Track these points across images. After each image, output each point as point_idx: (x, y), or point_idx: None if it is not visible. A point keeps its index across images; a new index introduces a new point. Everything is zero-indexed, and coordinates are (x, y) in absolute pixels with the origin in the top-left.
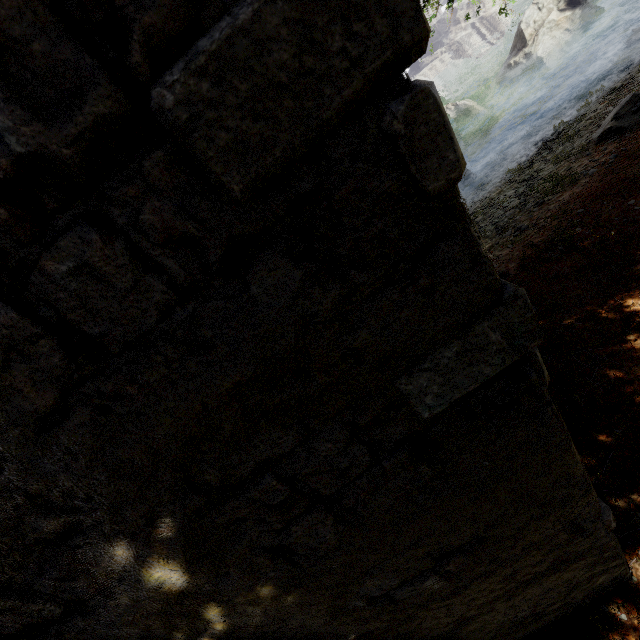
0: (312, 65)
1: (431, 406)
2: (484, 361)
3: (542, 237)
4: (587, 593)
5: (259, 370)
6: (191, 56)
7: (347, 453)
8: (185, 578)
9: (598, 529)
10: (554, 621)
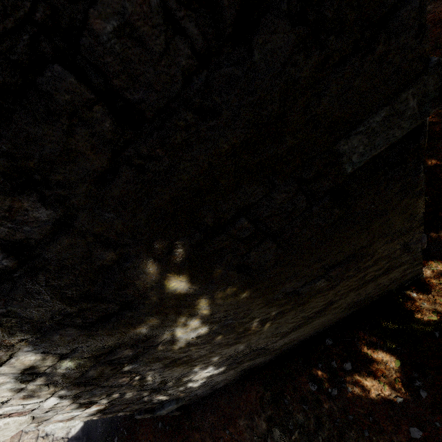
0: None
1: (354, 163)
2: (398, 125)
3: None
4: (397, 285)
5: (249, 134)
6: None
7: (293, 201)
8: (188, 286)
9: (417, 248)
10: (375, 301)
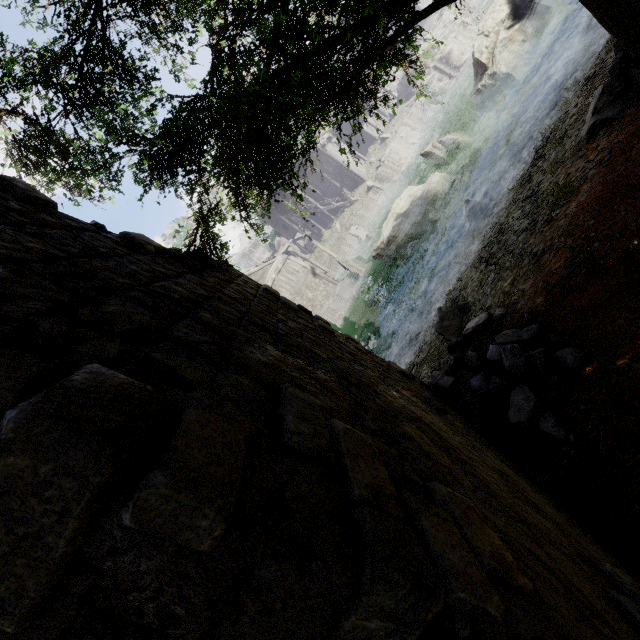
0: (26, 530)
1: None
2: None
3: (561, 260)
4: None
5: None
6: None
7: None
8: None
9: None
10: None
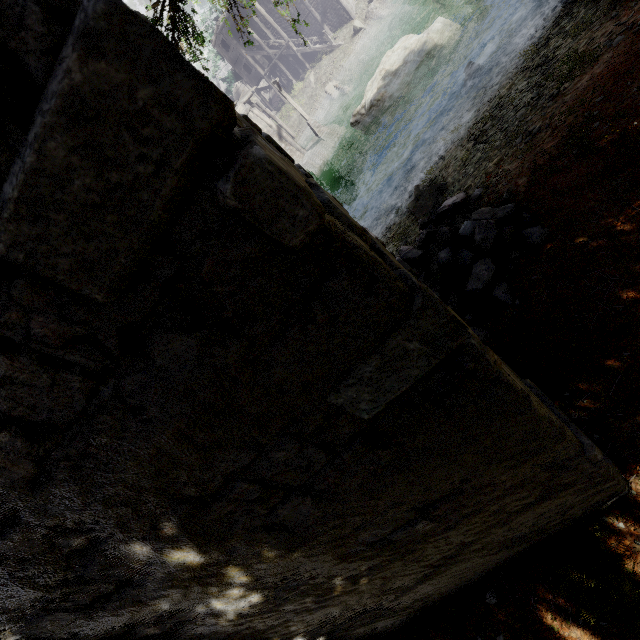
0: (118, 179)
1: (368, 410)
2: (409, 366)
3: (555, 140)
4: (585, 509)
5: (193, 416)
6: (2, 204)
7: (303, 455)
8: (201, 555)
9: (582, 463)
10: (556, 533)
